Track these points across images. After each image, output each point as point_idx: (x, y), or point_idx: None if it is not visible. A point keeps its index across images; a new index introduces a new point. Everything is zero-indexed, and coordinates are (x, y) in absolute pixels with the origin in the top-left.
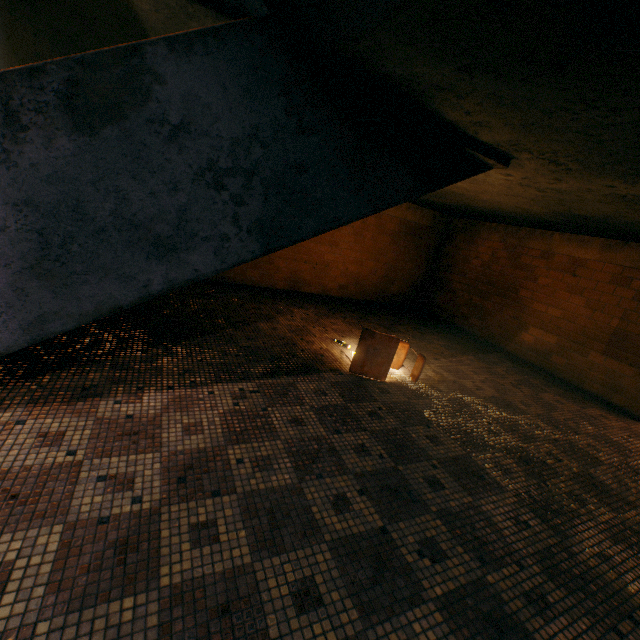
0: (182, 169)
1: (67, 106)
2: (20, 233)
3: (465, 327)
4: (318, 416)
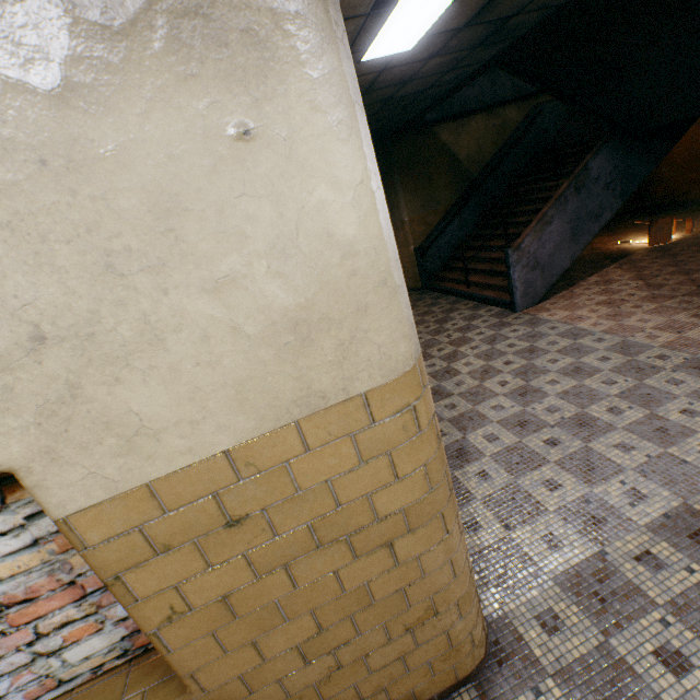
0: (598, 190)
1: (574, 190)
2: (567, 231)
3: (689, 200)
4: (658, 259)
